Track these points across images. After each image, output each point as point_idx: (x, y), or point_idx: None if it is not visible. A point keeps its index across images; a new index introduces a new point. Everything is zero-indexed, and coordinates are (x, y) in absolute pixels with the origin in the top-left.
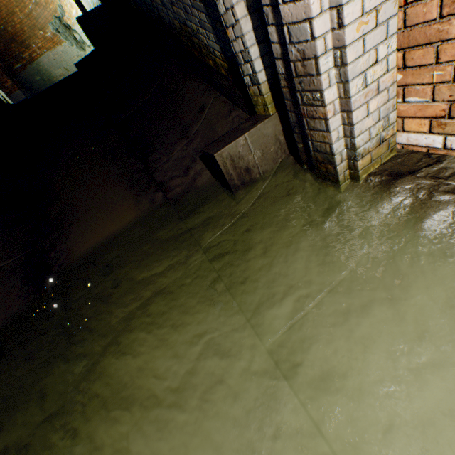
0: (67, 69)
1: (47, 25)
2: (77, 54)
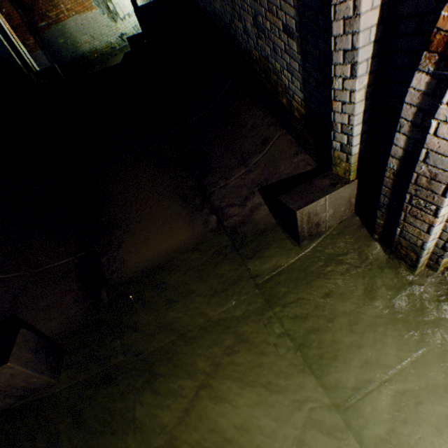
0: (93, 37)
1: None
2: (106, 24)
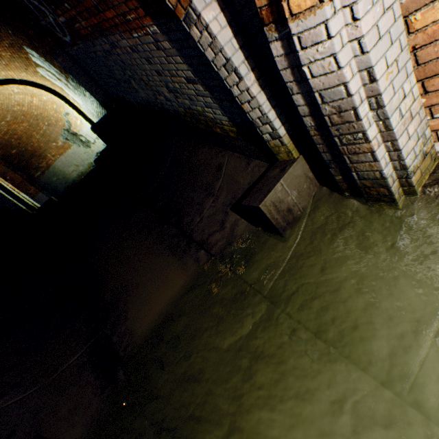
0: (77, 165)
1: (58, 137)
2: (84, 151)
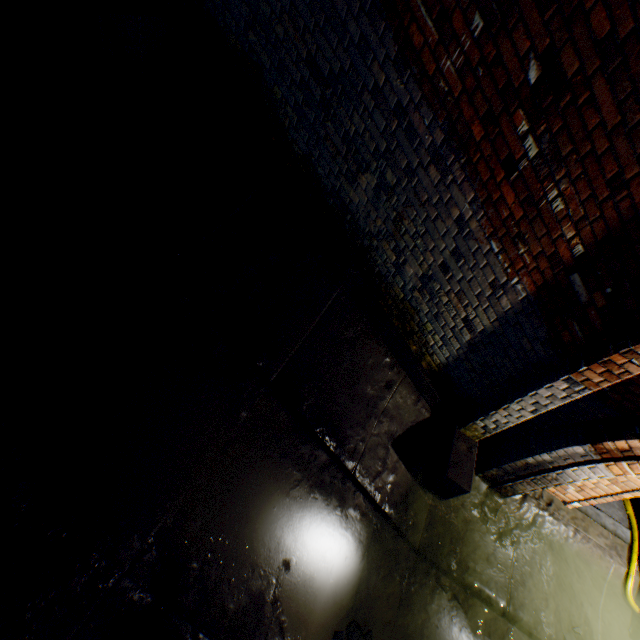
0: None
1: None
2: None
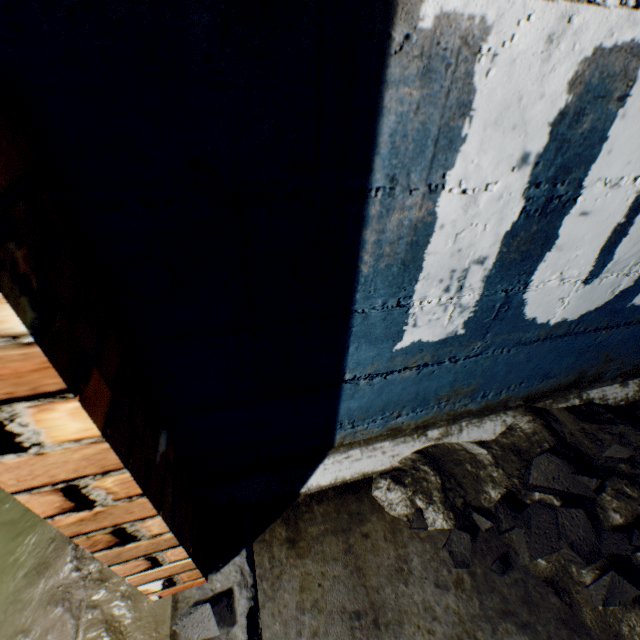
0: None
1: None
2: None
